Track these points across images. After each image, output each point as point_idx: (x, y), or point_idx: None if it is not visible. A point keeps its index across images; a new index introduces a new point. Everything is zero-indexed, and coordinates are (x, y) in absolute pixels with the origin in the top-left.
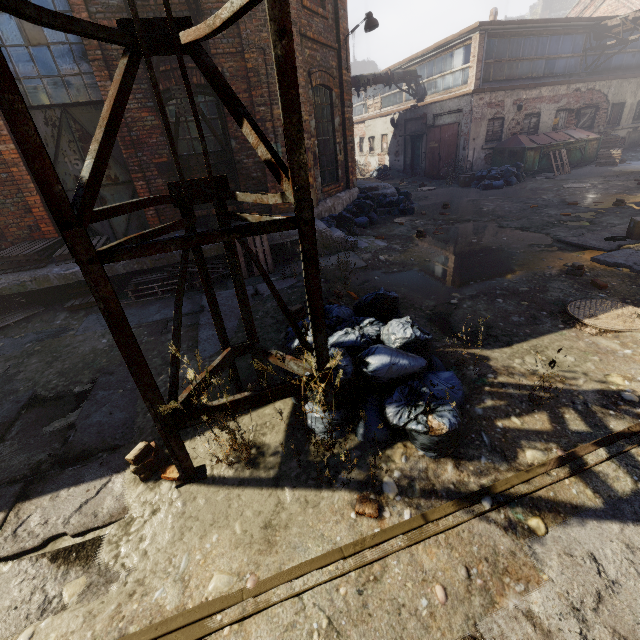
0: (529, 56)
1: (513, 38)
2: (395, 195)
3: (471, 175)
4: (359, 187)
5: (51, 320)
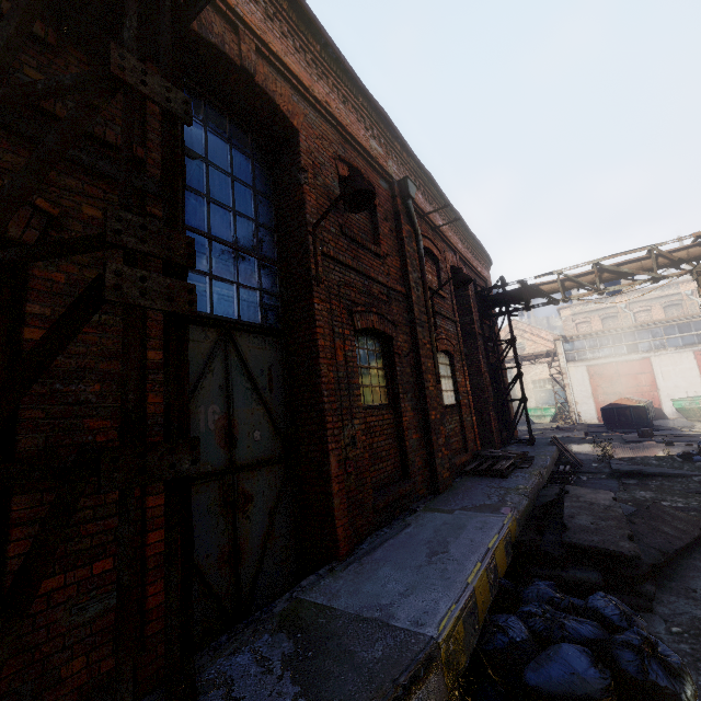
0: None
1: None
2: None
3: None
4: None
5: None
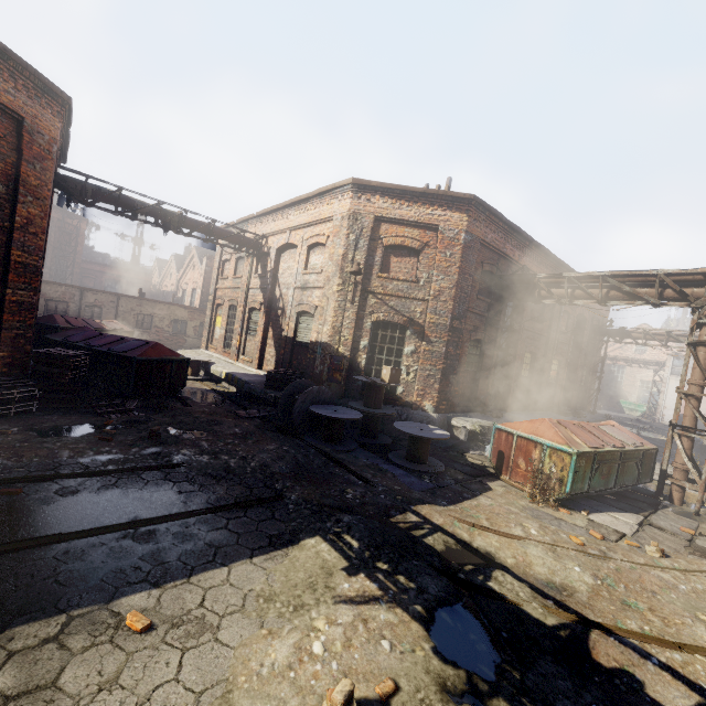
0: None
1: None
2: None
3: None
4: None
5: None
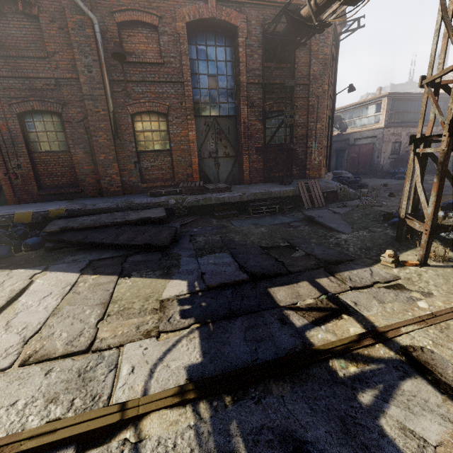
0: (413, 111)
1: (405, 101)
2: (352, 178)
3: (386, 172)
4: (332, 172)
5: (209, 222)
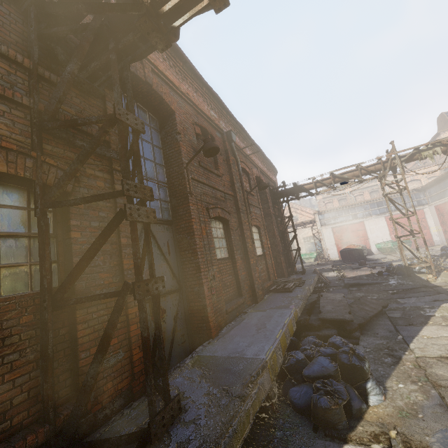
0: None
1: None
2: None
3: None
4: None
5: None
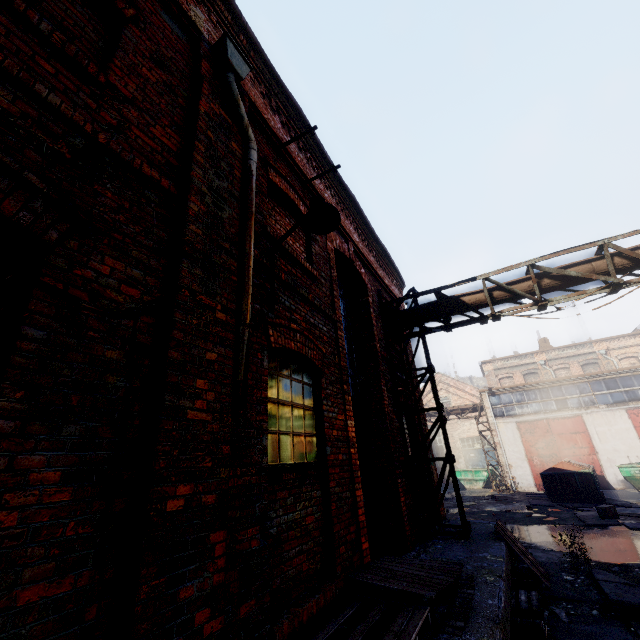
0: None
1: None
2: None
3: None
4: None
5: None
